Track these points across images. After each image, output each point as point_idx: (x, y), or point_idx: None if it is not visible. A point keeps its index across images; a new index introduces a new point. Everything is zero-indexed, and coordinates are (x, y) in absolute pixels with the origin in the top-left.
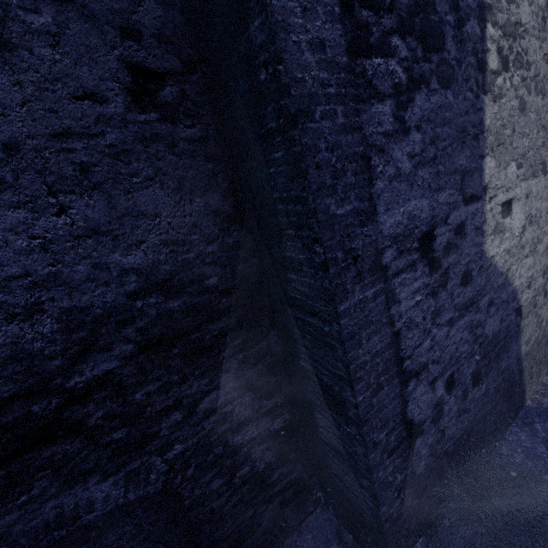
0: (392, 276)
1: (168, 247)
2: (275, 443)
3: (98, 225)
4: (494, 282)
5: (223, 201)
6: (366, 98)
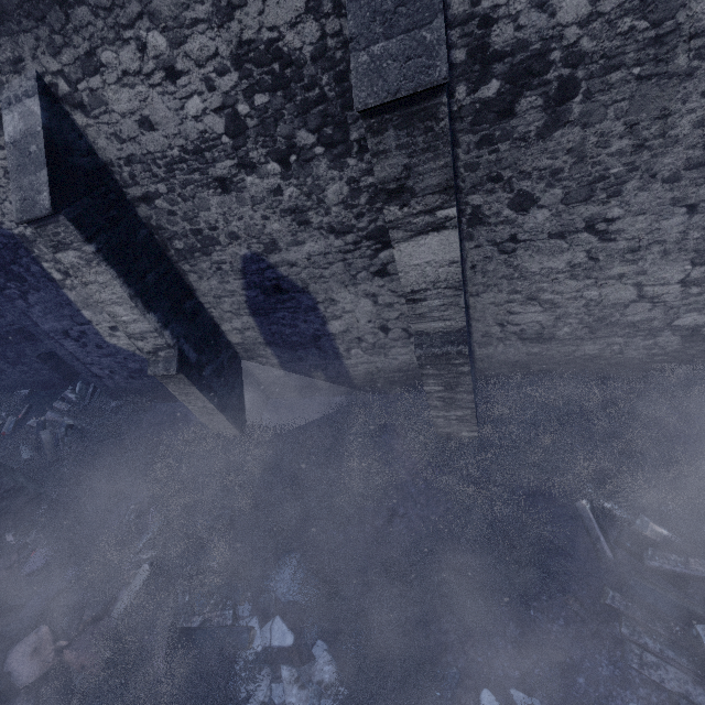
0: (58, 340)
1: None
2: None
3: None
4: (124, 353)
5: None
6: (13, 300)
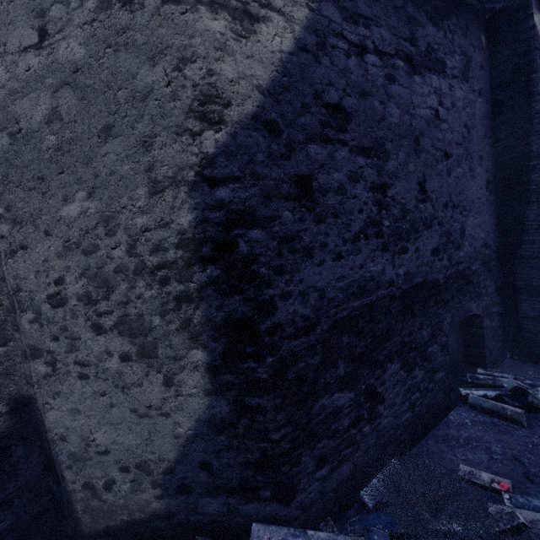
0: None
1: (487, 233)
2: (499, 318)
3: (479, 224)
4: None
5: (495, 221)
6: None
